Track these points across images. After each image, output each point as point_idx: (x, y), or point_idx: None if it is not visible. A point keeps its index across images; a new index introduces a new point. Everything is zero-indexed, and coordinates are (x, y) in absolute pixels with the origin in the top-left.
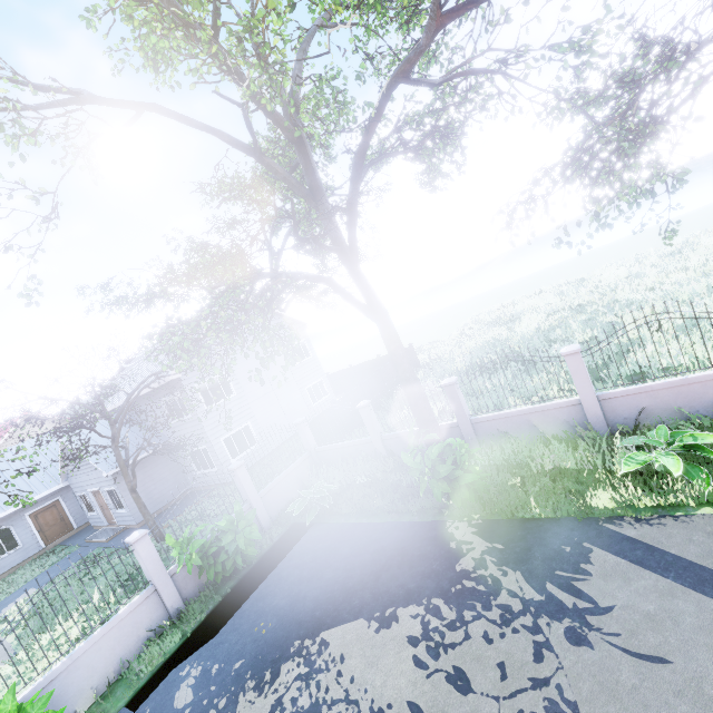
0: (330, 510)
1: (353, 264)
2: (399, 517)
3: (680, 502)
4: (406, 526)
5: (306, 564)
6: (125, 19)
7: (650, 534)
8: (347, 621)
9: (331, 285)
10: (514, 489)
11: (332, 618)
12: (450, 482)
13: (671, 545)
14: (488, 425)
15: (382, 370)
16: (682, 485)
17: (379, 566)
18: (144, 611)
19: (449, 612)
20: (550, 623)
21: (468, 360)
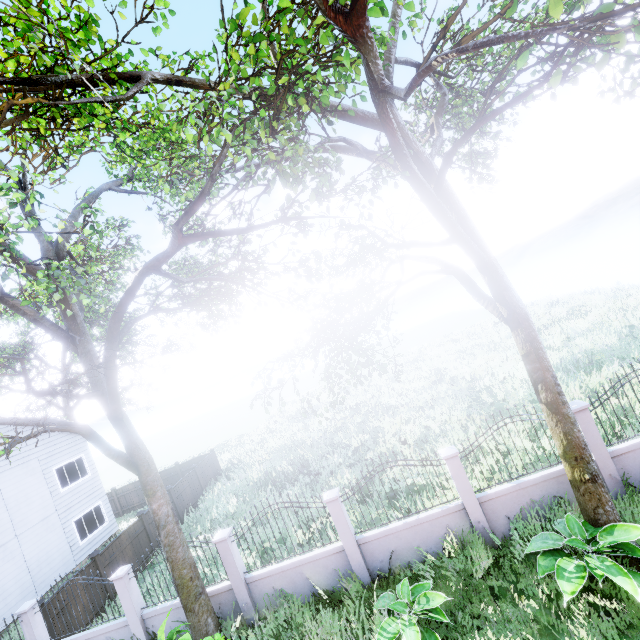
0: None
1: (114, 412)
2: None
3: None
4: None
5: None
6: None
7: None
8: None
9: (84, 435)
10: None
11: None
12: None
13: None
14: (264, 582)
15: (174, 489)
16: None
17: None
18: None
19: None
20: None
21: (266, 466)
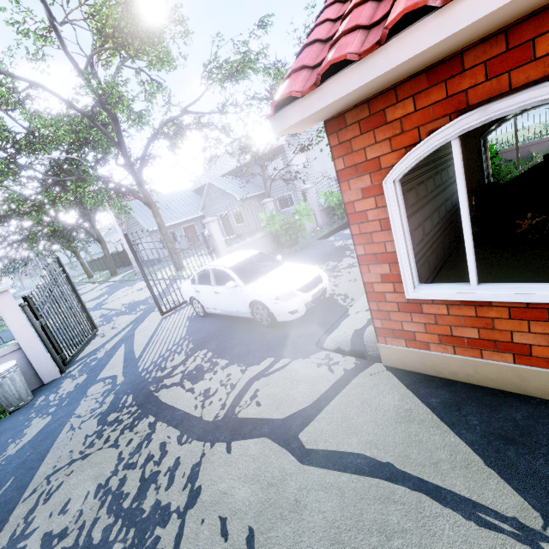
0: None
1: None
2: None
3: None
4: None
5: None
6: None
7: None
8: None
9: None
10: None
11: None
12: None
13: None
14: (499, 156)
15: None
16: None
17: None
18: None
19: None
20: None
21: None
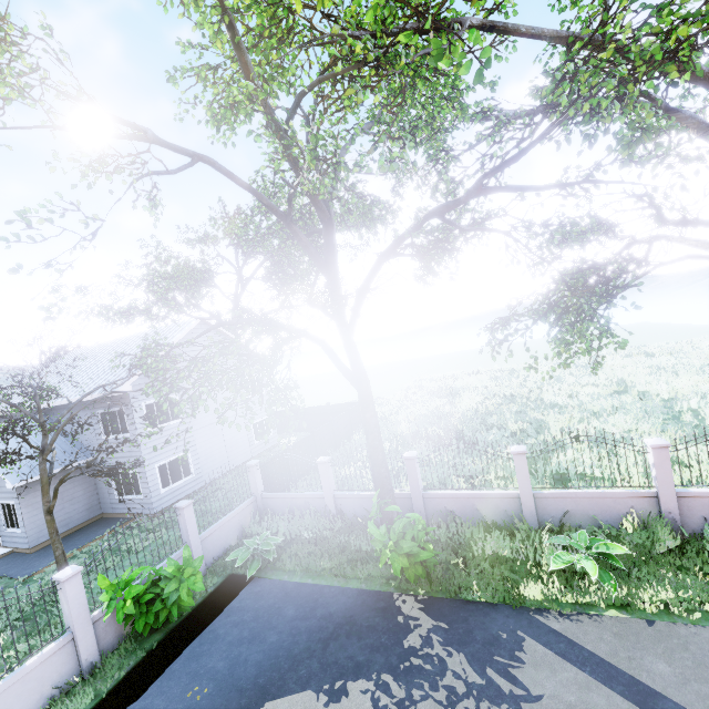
0: (272, 564)
1: (349, 334)
2: (346, 582)
3: (593, 602)
4: (353, 593)
5: (247, 623)
6: (201, 79)
7: (570, 629)
8: (293, 691)
9: (324, 347)
10: (456, 568)
11: (277, 688)
12: (407, 557)
13: (587, 641)
14: (437, 501)
15: (334, 421)
16: (596, 587)
17: (327, 633)
18: (55, 663)
19: (398, 689)
20: (491, 707)
21: (413, 426)
